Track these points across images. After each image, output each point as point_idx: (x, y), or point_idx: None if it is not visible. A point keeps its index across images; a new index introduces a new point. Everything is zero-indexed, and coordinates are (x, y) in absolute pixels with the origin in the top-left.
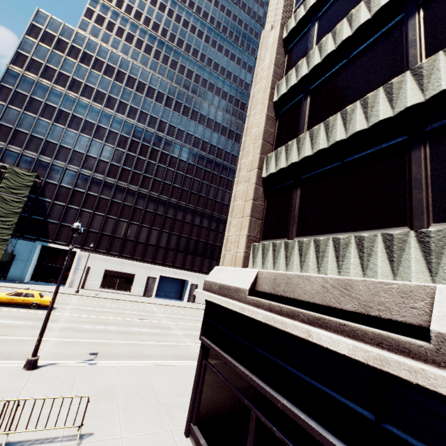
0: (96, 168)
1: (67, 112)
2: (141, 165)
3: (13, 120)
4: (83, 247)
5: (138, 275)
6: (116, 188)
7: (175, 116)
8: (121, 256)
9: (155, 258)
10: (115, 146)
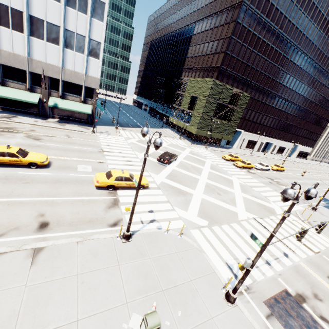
0: (261, 81)
1: (260, 38)
2: (280, 75)
3: (236, 52)
4: (244, 129)
5: (258, 142)
6: (265, 93)
7: (312, 26)
8: (255, 133)
9: (266, 133)
10: (273, 63)
